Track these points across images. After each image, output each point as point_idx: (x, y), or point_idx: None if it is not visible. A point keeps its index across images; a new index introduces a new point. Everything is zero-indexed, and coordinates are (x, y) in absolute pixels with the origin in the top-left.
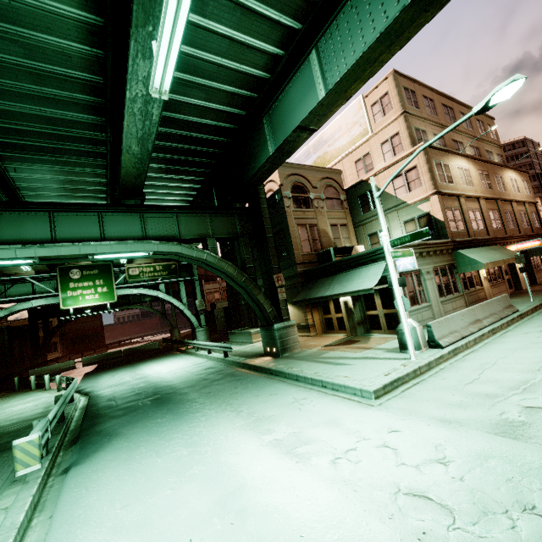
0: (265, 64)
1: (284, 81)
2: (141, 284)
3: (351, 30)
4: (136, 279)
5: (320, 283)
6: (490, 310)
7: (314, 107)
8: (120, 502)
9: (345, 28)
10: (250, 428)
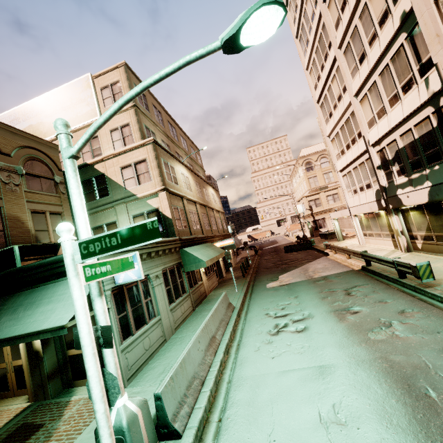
0: None
1: None
2: None
3: None
4: None
5: None
6: (219, 317)
7: None
8: None
9: None
10: None
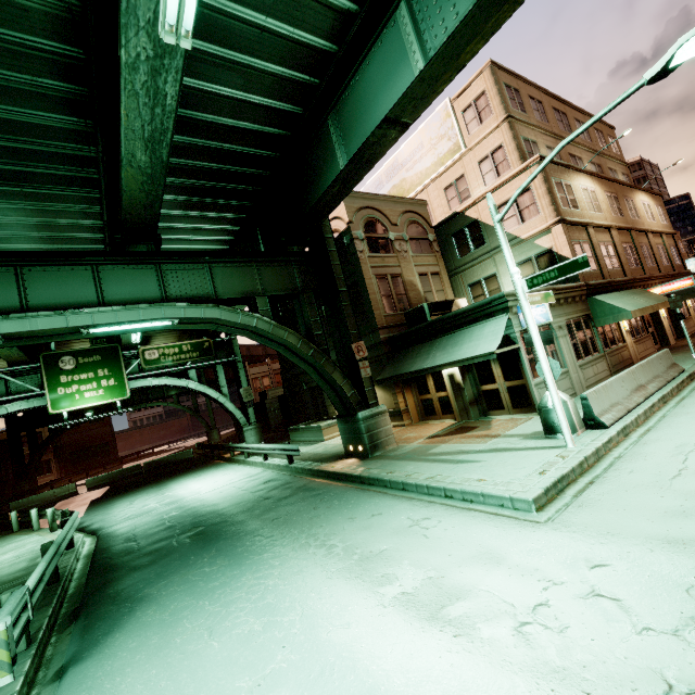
0: (330, 28)
1: (357, 58)
2: (163, 372)
3: None
4: (156, 364)
5: (414, 352)
6: (652, 371)
7: (410, 85)
8: None
9: None
10: (355, 574)
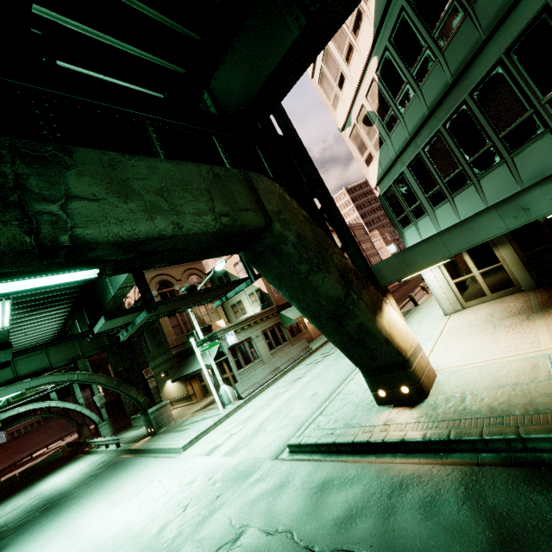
0: None
1: None
2: (29, 400)
3: None
4: (22, 396)
5: (189, 361)
6: (289, 356)
7: (124, 281)
8: None
9: None
10: (102, 500)
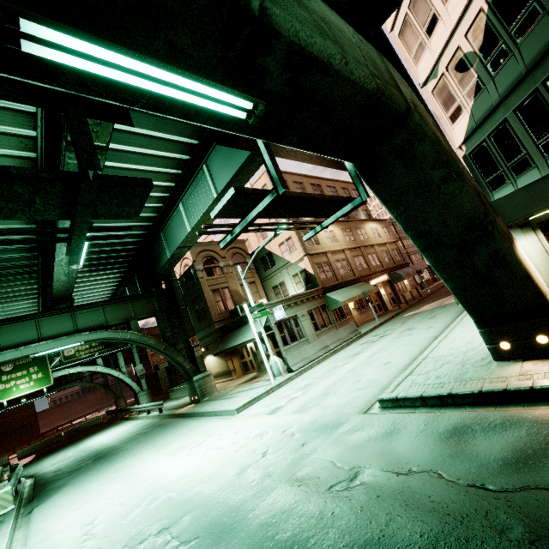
0: (152, 211)
1: (168, 215)
2: (78, 363)
3: (196, 200)
4: (72, 358)
5: (232, 335)
6: (338, 337)
7: (184, 239)
8: (72, 504)
9: (193, 197)
10: (157, 450)
